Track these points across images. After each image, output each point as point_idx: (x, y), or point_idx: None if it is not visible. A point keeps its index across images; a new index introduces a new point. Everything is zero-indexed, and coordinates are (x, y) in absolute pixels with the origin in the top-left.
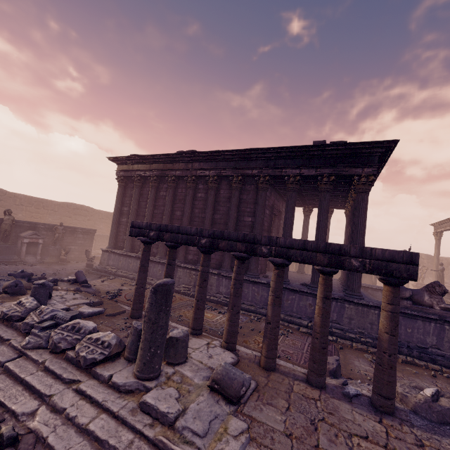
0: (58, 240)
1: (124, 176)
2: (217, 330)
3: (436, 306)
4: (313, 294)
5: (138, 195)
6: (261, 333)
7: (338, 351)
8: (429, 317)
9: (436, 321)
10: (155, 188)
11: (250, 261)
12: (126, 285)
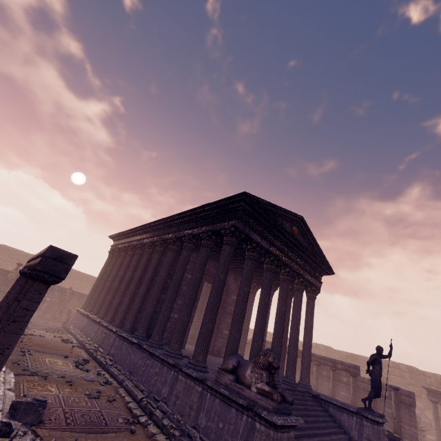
0: (63, 301)
1: (114, 250)
2: (31, 368)
3: (253, 385)
4: (161, 359)
5: (113, 263)
6: (69, 386)
7: (120, 432)
8: (238, 401)
9: (248, 412)
10: (123, 257)
11: (141, 319)
12: (58, 338)
